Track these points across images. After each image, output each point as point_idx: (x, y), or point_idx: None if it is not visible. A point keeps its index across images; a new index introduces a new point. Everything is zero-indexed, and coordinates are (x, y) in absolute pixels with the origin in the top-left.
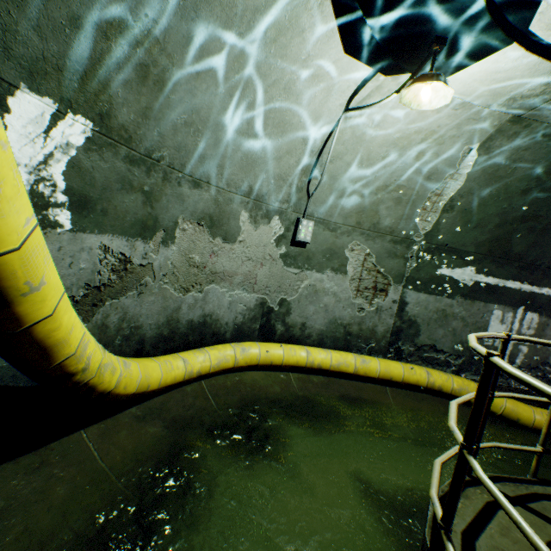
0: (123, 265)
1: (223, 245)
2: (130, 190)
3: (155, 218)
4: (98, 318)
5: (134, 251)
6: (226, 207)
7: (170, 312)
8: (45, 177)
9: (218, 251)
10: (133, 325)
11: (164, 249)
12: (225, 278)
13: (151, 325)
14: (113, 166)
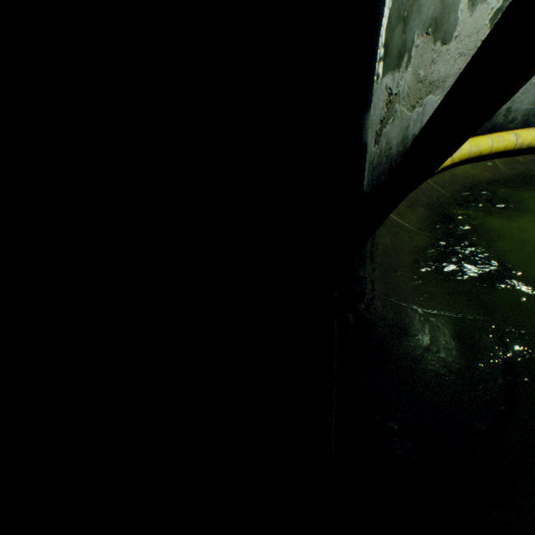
0: (388, 99)
1: (440, 50)
2: (398, 23)
3: (404, 44)
4: (379, 146)
5: (393, 84)
6: (448, 1)
7: (403, 131)
8: (381, 38)
9: (435, 59)
10: (388, 148)
11: (404, 73)
12: (439, 86)
13: (394, 146)
14: (397, 4)
